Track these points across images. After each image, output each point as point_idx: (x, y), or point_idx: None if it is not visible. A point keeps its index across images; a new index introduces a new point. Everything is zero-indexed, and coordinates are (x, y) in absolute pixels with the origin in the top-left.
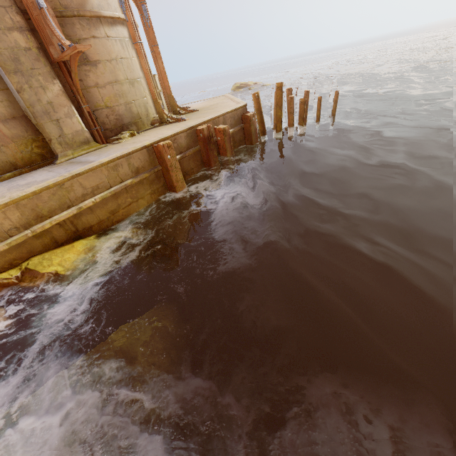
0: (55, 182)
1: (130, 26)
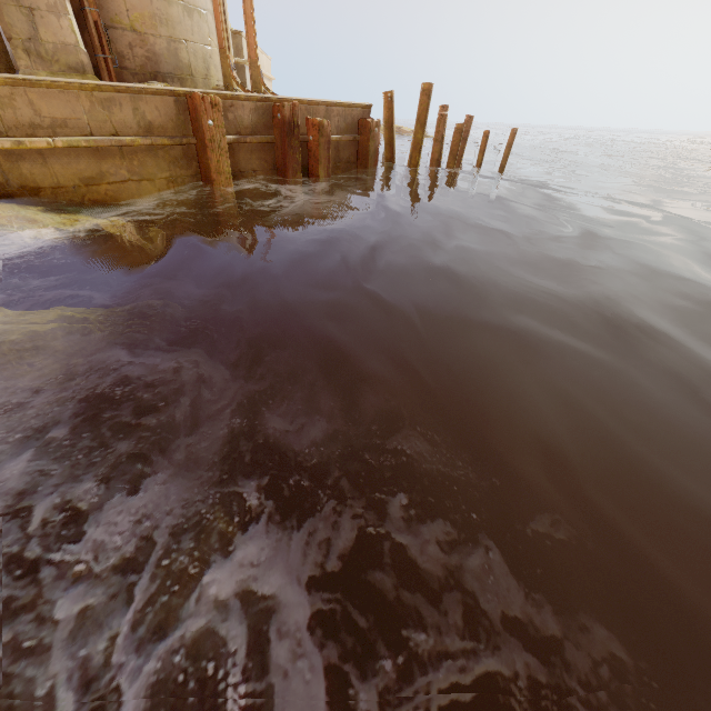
0: None
1: None
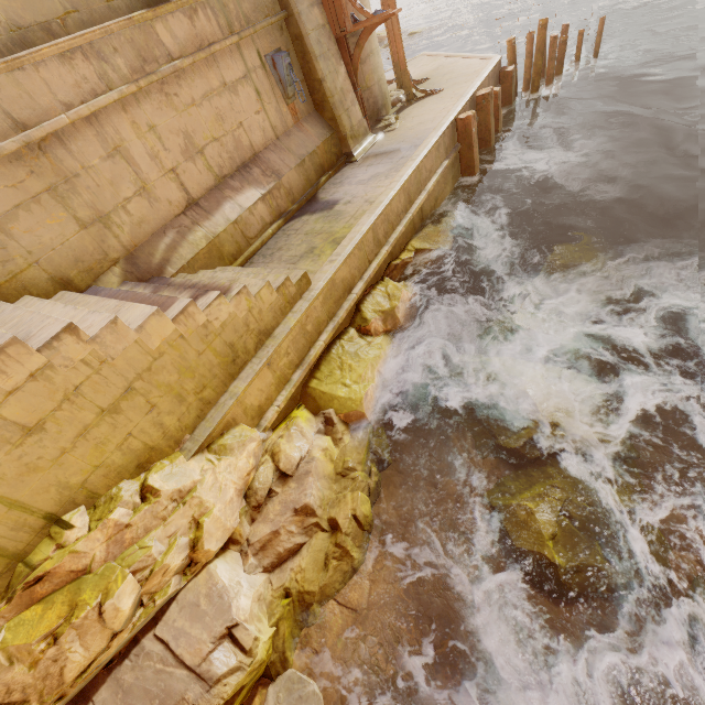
0: (417, 164)
1: None
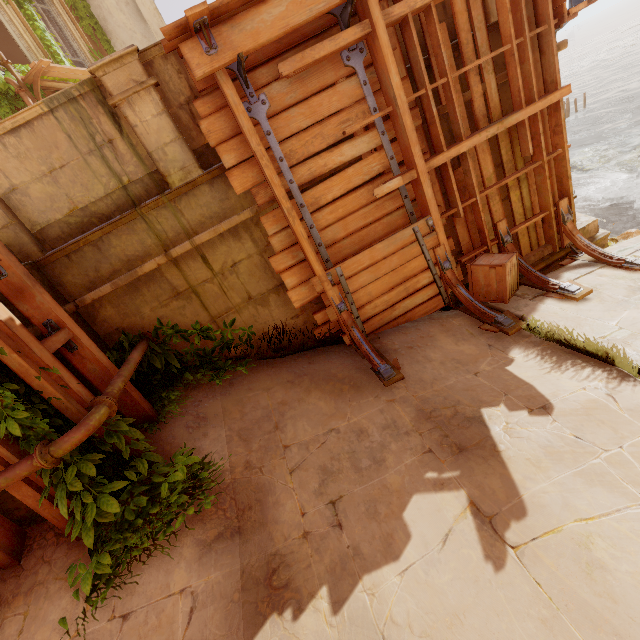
0: None
1: None
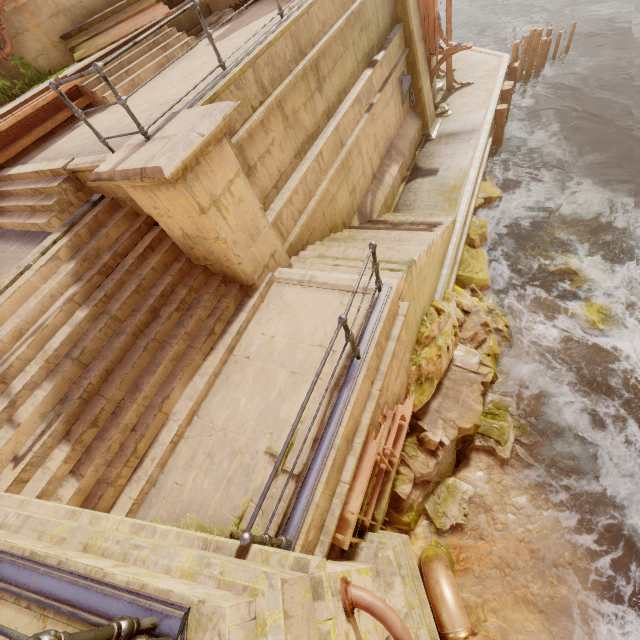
0: (485, 144)
1: (449, 8)
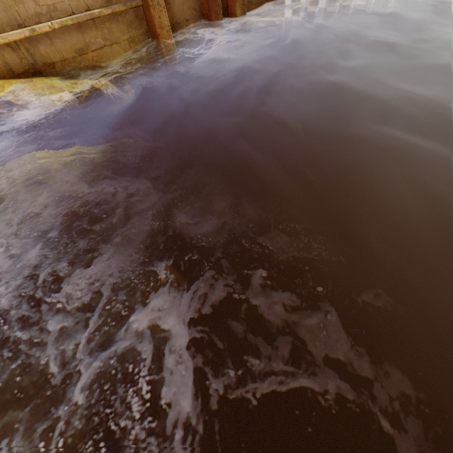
0: None
1: None
